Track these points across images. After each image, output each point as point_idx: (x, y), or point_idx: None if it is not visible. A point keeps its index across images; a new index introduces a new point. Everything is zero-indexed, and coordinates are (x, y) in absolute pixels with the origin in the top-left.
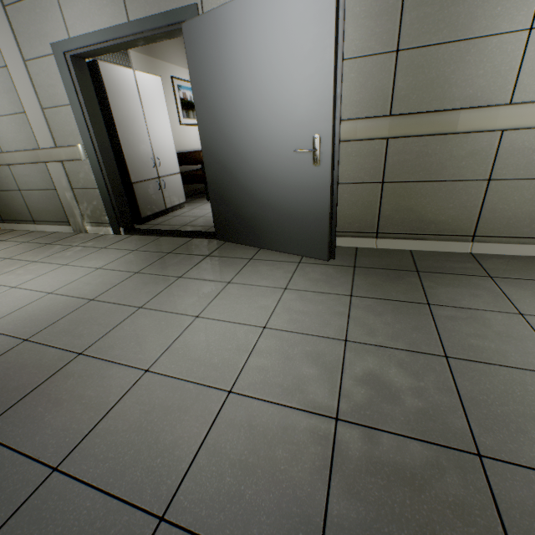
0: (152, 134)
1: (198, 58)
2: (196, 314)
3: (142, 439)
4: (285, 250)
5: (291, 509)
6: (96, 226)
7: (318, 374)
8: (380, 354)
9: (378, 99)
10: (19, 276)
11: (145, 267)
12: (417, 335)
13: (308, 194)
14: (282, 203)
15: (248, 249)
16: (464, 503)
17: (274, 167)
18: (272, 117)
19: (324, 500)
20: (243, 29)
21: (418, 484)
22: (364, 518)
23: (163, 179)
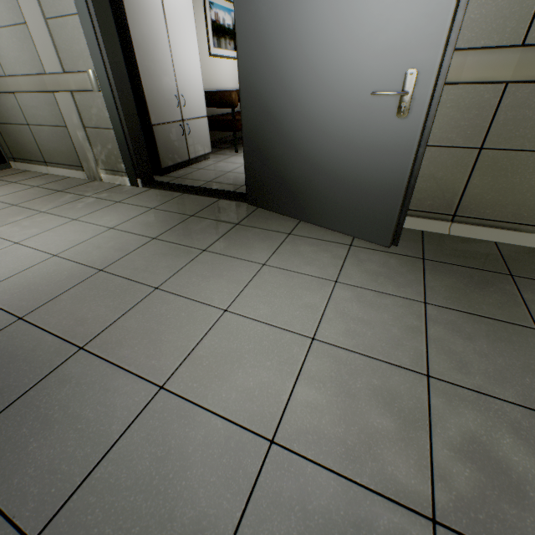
0: (177, 63)
1: None
2: (225, 307)
3: (151, 508)
4: (333, 227)
5: None
6: (111, 175)
7: (395, 430)
8: (483, 408)
9: (509, 18)
10: (24, 229)
11: (163, 232)
12: (532, 381)
13: (380, 157)
14: (339, 167)
15: (285, 220)
16: None
17: (337, 116)
18: (346, 39)
19: None
20: None
21: None
22: None
23: (187, 123)
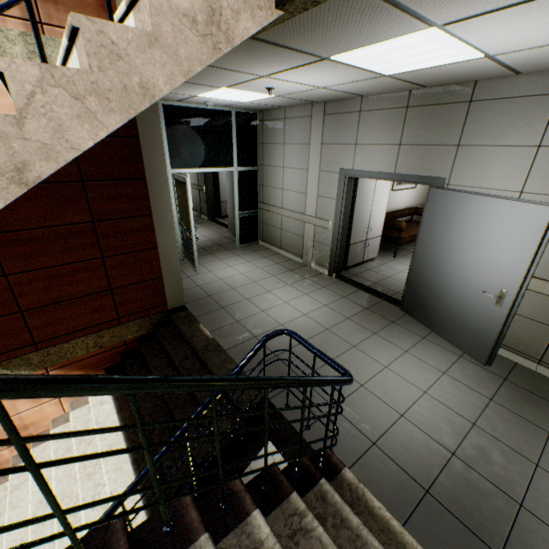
0: (373, 211)
1: (434, 209)
2: (385, 365)
3: (363, 414)
4: (452, 342)
5: (422, 468)
6: (318, 266)
7: (449, 431)
8: (492, 441)
9: None
10: (285, 294)
11: (352, 316)
12: (525, 445)
13: (484, 318)
14: (461, 314)
15: (423, 327)
16: (499, 510)
17: (464, 291)
18: (474, 264)
19: (437, 473)
20: (473, 211)
21: (481, 493)
22: (451, 487)
23: (368, 241)
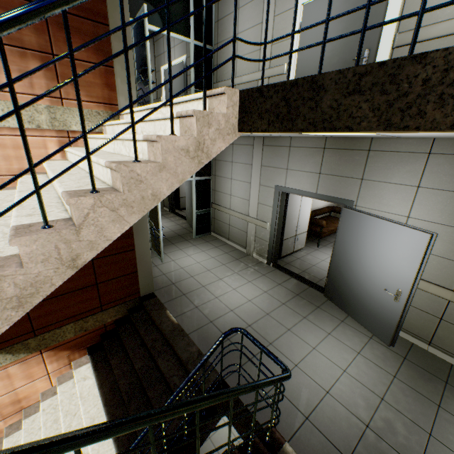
0: (300, 213)
1: (346, 223)
2: (313, 346)
3: (298, 391)
4: (364, 325)
5: (344, 439)
6: (258, 256)
7: (364, 405)
8: (396, 414)
9: (447, 279)
10: (233, 281)
11: (286, 301)
12: (421, 417)
13: (387, 310)
14: (369, 304)
15: (341, 312)
16: None
17: (371, 287)
18: (377, 267)
19: (355, 444)
20: (374, 229)
21: None
22: None
23: (297, 236)
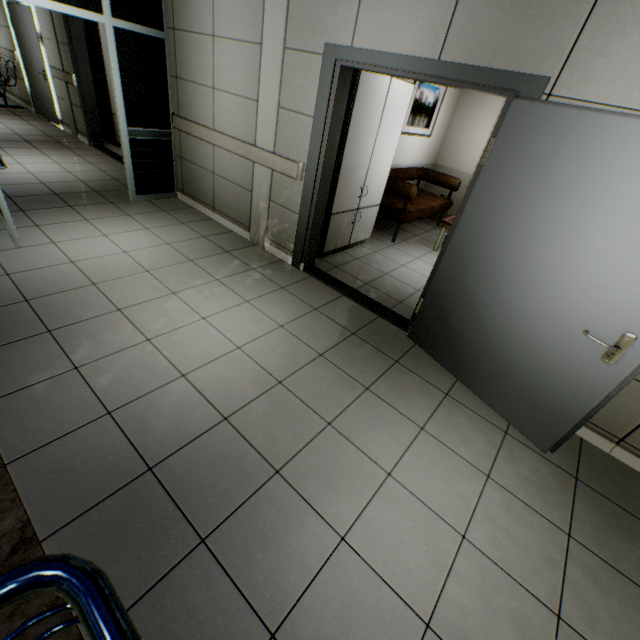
0: (374, 157)
1: (511, 150)
2: (388, 469)
3: None
4: (492, 404)
5: None
6: (276, 247)
7: None
8: None
9: None
10: (206, 300)
11: (328, 349)
12: None
13: (569, 379)
14: (522, 362)
15: (443, 372)
16: None
17: (539, 324)
18: (576, 274)
19: None
20: (608, 157)
21: None
22: None
23: (360, 211)
